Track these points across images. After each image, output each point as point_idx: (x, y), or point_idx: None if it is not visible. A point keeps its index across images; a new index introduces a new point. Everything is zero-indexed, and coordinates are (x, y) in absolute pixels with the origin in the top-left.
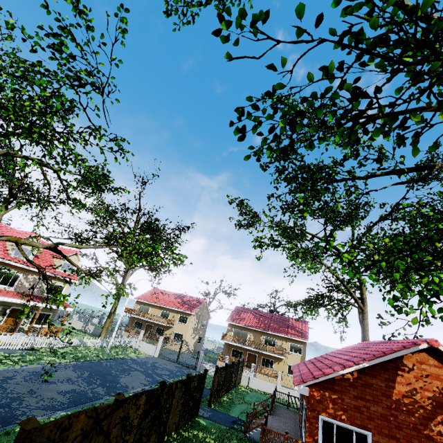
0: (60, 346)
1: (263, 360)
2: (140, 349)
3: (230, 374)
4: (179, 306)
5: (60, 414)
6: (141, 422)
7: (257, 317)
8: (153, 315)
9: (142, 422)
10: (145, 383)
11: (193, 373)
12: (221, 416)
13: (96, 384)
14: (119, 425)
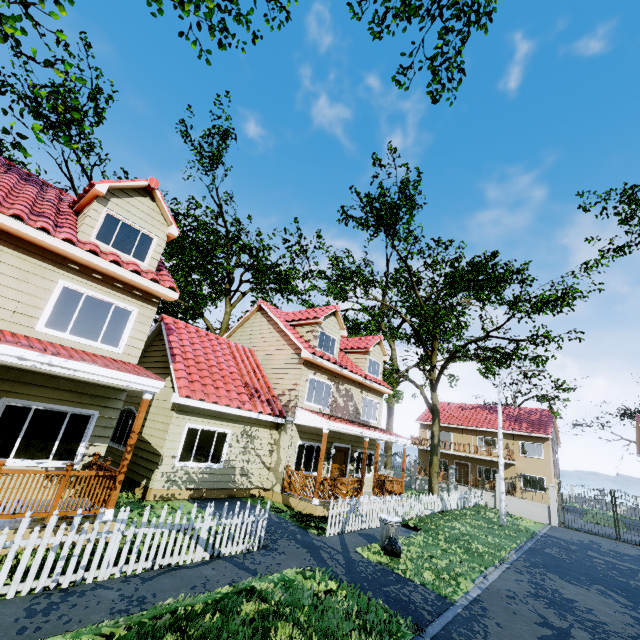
0: (426, 513)
1: None
2: (509, 511)
3: None
4: (512, 427)
5: None
6: None
7: None
8: (472, 445)
9: None
10: None
11: None
12: None
13: None
14: None
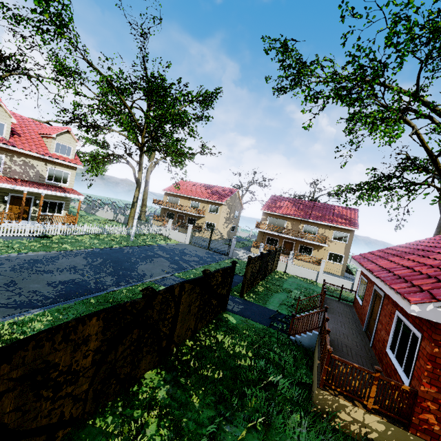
0: (79, 234)
1: (300, 248)
2: (171, 237)
3: (266, 262)
4: (209, 197)
5: (33, 314)
6: (104, 356)
7: (296, 205)
8: (182, 205)
9: (109, 354)
10: (168, 271)
11: (225, 259)
12: (256, 310)
13: (106, 273)
14: (17, 390)
